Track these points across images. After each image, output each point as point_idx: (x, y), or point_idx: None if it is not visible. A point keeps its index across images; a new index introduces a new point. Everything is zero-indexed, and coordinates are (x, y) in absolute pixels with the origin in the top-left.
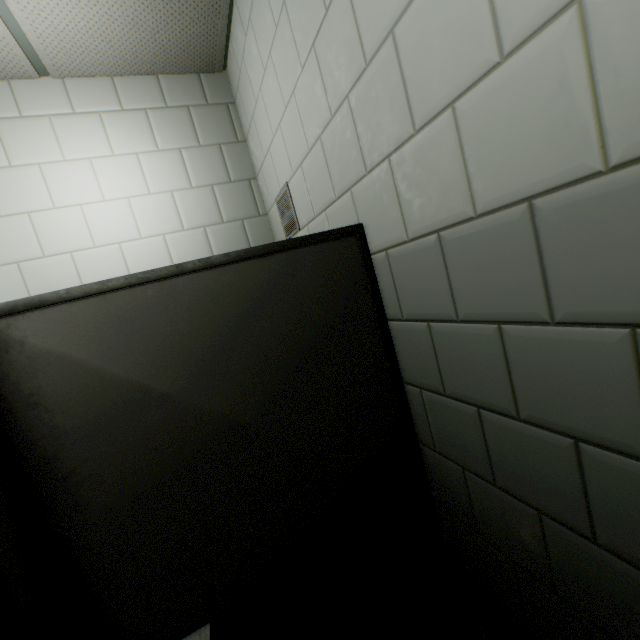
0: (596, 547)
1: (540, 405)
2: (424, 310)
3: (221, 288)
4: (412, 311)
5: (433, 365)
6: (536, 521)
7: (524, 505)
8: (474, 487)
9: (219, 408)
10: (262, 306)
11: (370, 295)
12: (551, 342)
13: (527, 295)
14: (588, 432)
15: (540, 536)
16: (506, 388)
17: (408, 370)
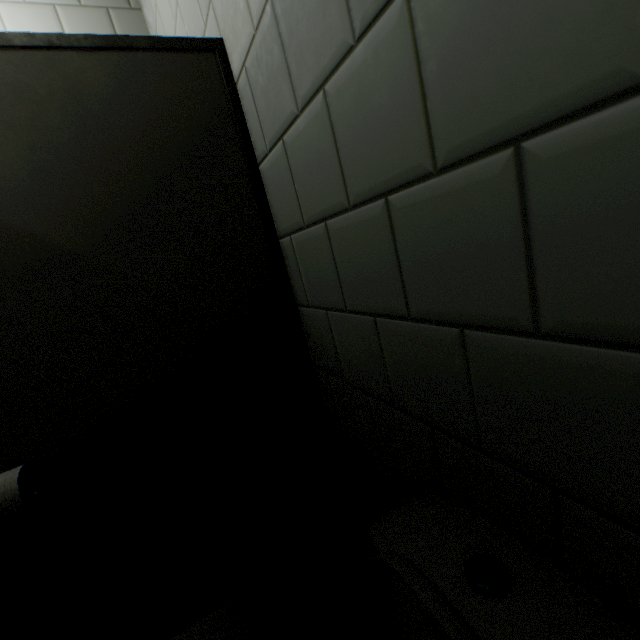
0: (411, 324)
1: (360, 173)
2: (278, 124)
3: (26, 78)
4: (271, 134)
5: (293, 194)
6: (374, 330)
7: (365, 317)
8: (335, 327)
9: (34, 228)
10: (88, 113)
11: (235, 129)
12: (357, 74)
13: (335, 21)
14: (392, 177)
15: (378, 346)
16: (338, 174)
17: (280, 219)
